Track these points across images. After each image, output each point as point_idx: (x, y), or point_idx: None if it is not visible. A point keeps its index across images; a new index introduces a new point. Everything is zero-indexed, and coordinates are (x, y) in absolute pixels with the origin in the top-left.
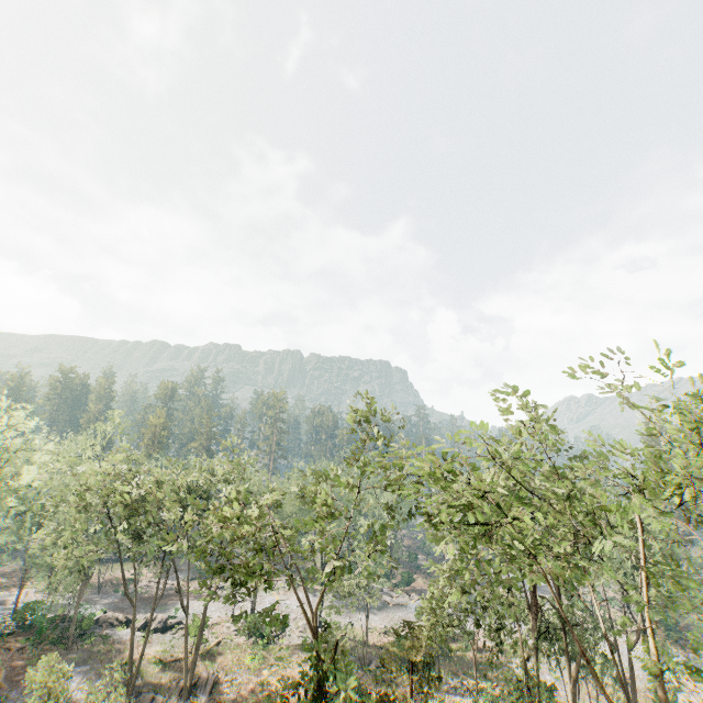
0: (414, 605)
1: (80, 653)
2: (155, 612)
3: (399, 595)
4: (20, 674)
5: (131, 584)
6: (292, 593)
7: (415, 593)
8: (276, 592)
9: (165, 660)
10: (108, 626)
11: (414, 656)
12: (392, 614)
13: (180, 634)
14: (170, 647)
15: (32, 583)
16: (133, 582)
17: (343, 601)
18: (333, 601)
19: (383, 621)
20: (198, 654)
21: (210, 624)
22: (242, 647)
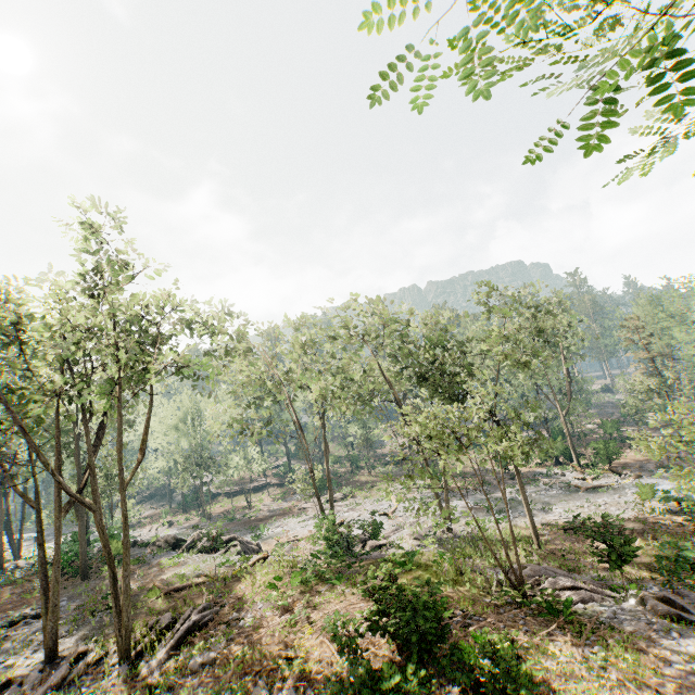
0: (632, 485)
1: (92, 582)
2: (249, 533)
3: (597, 476)
4: (2, 613)
5: (244, 511)
6: (419, 495)
7: (629, 470)
8: (396, 497)
9: (165, 590)
10: (154, 550)
11: (659, 563)
12: (588, 501)
13: (230, 553)
14: (196, 570)
15: (163, 520)
16: (248, 509)
17: (495, 495)
18: (478, 496)
19: (571, 512)
20: (128, 578)
21: (295, 540)
22: (288, 565)
